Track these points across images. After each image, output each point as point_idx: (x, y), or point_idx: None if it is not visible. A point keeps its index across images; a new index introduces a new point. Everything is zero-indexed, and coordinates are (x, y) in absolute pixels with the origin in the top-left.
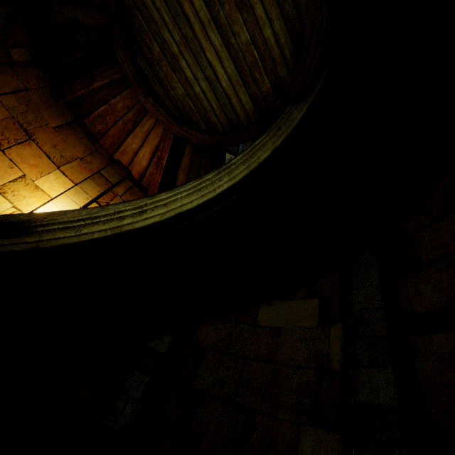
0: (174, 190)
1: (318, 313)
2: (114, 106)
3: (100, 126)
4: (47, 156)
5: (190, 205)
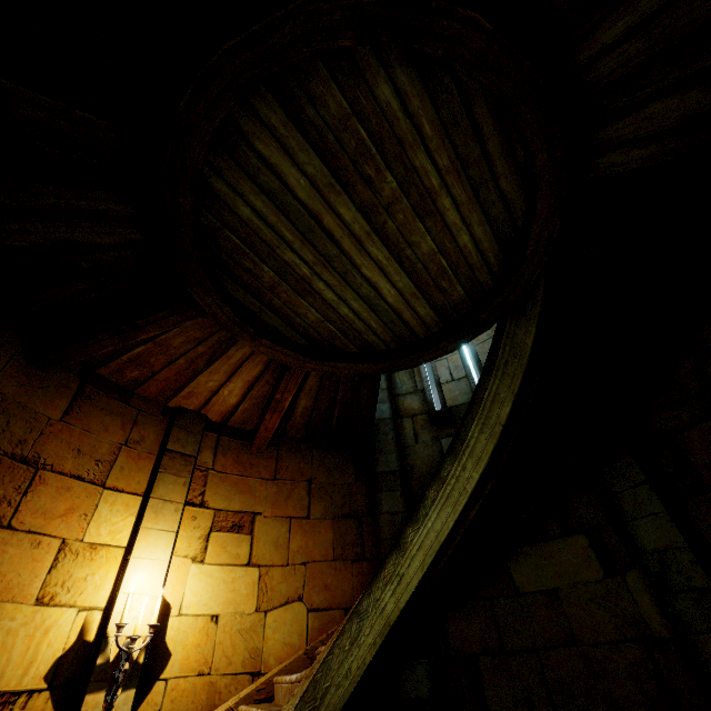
0: (421, 520)
1: (597, 557)
2: (165, 343)
3: (136, 373)
4: (78, 478)
5: (446, 528)
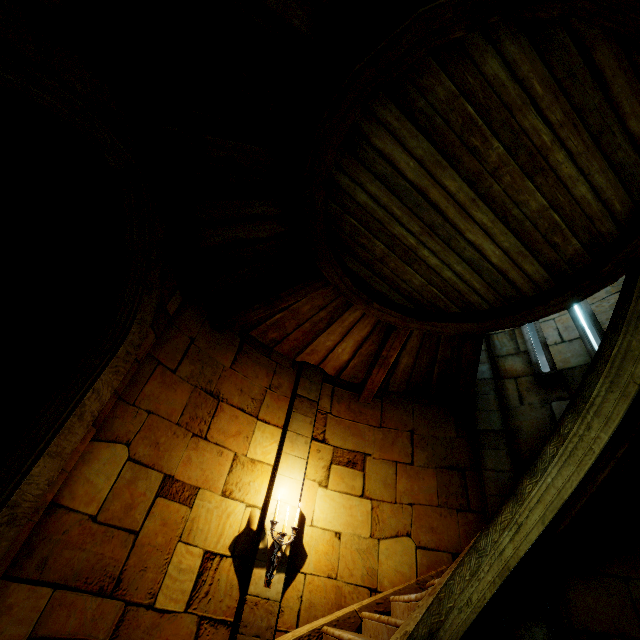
0: (539, 473)
1: None
2: (296, 311)
3: (275, 334)
4: (241, 410)
5: (569, 487)
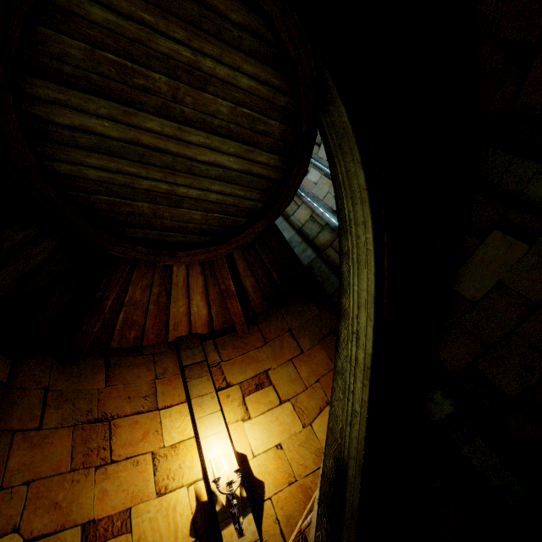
0: (347, 289)
1: (514, 238)
2: (132, 302)
3: (133, 333)
4: (138, 413)
5: (371, 283)
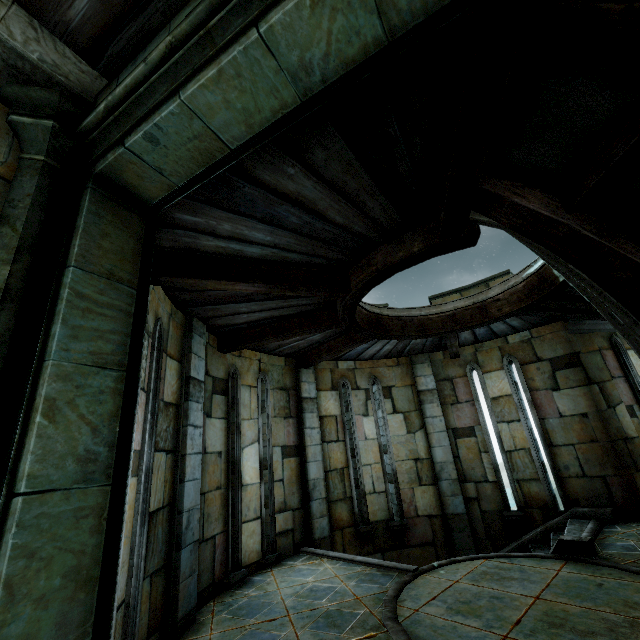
0: None
1: None
2: None
3: None
4: None
5: None
